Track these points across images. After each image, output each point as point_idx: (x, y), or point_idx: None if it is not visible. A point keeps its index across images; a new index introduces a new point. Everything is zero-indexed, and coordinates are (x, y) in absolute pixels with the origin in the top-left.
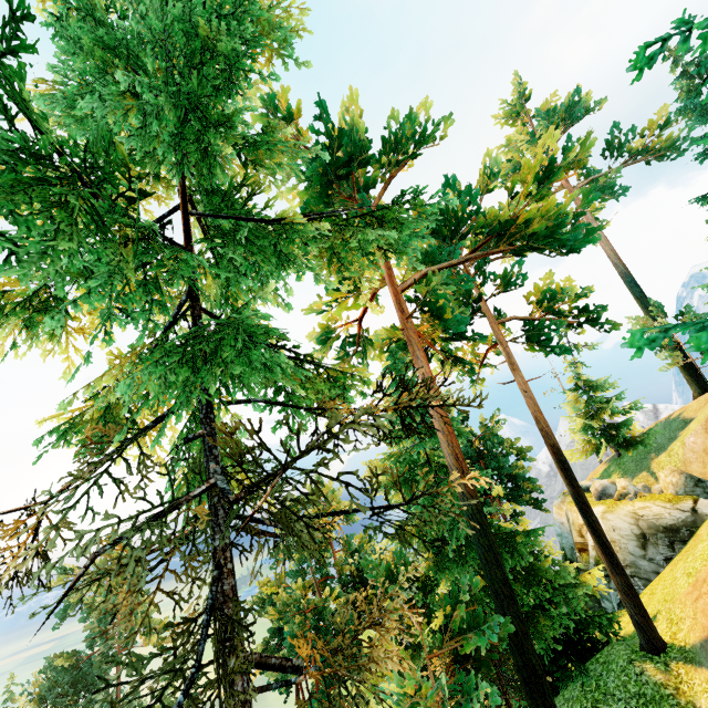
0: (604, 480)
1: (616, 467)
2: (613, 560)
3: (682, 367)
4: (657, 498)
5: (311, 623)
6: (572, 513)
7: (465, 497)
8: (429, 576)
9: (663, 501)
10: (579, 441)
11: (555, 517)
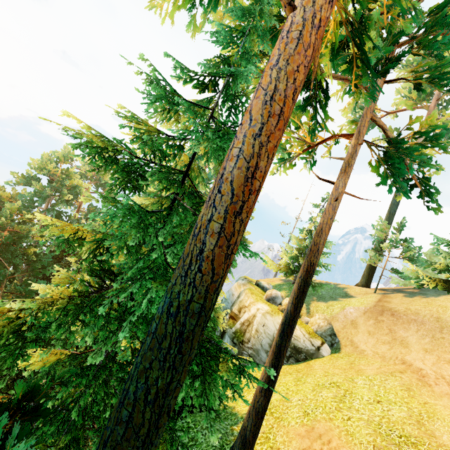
0: (279, 292)
1: (288, 288)
2: (272, 384)
3: (369, 266)
4: (304, 326)
5: (2, 239)
6: (245, 296)
7: (197, 263)
8: (31, 325)
9: (306, 331)
10: (283, 261)
11: (232, 289)
